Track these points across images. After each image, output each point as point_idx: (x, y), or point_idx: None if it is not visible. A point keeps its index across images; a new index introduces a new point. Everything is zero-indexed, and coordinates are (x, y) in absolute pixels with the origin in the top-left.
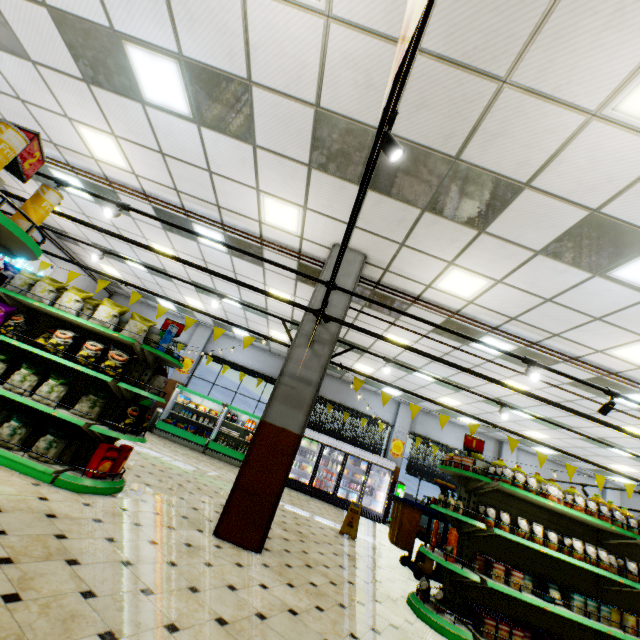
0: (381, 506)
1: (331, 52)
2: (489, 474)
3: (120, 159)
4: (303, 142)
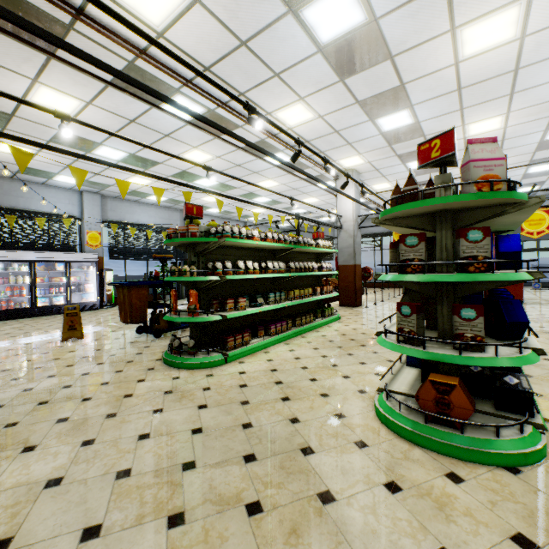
0: (94, 296)
1: None
2: (212, 235)
3: None
4: None
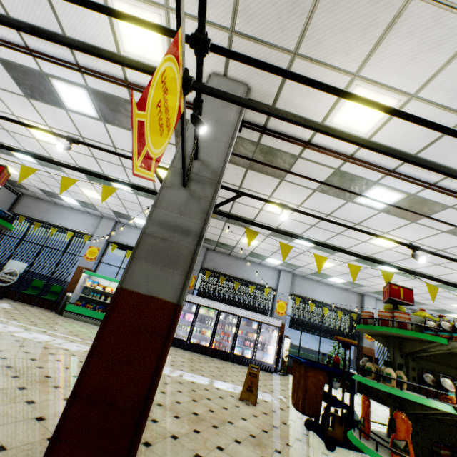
0: (272, 358)
1: None
2: (428, 330)
3: None
4: None
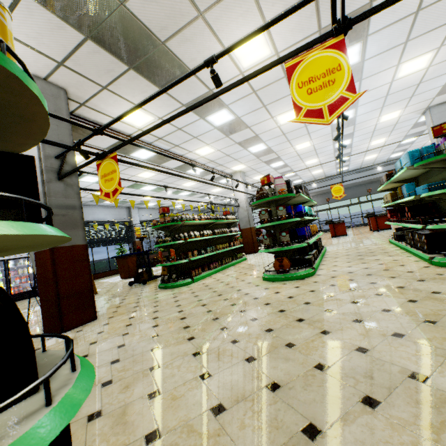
0: None
1: None
2: (175, 221)
3: None
4: None
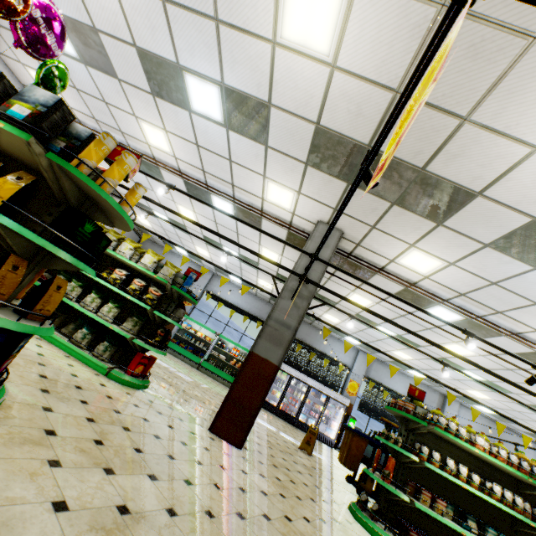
0: (334, 434)
1: (332, 89)
2: (427, 419)
3: (166, 146)
4: (303, 147)
